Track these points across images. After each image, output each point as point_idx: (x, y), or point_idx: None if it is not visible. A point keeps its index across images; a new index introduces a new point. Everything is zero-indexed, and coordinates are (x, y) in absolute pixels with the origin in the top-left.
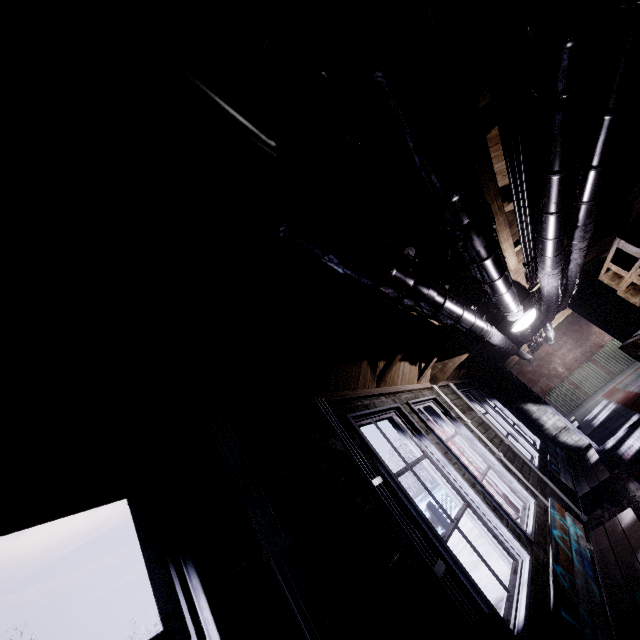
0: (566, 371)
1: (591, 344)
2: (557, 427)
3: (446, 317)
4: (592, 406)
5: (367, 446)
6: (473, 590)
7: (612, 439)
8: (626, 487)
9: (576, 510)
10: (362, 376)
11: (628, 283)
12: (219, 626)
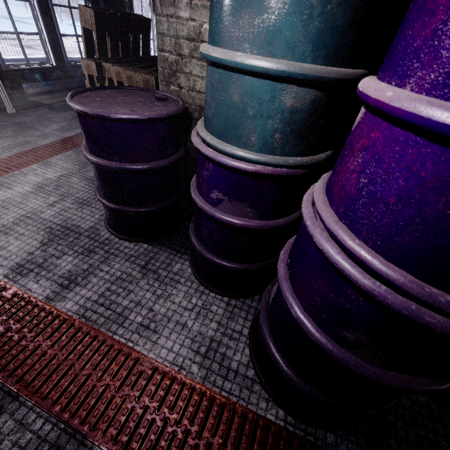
0: None
1: None
2: None
3: None
4: None
5: (132, 4)
6: None
7: None
8: None
9: None
10: None
11: None
12: None
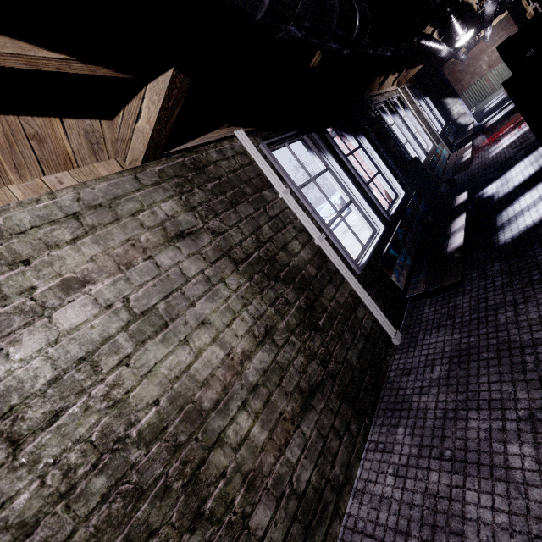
0: (488, 68)
1: None
2: (459, 113)
3: (428, 53)
4: (492, 99)
5: (380, 116)
6: (409, 157)
7: (488, 118)
8: (478, 139)
9: (449, 153)
10: (375, 85)
11: (529, 12)
12: (370, 144)
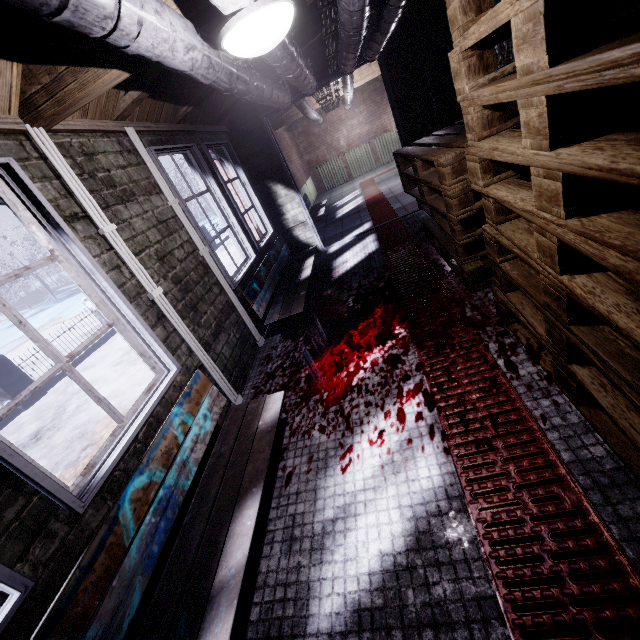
0: (346, 146)
1: (380, 125)
2: (297, 220)
3: None
4: (348, 192)
5: None
6: None
7: (338, 243)
8: (314, 318)
9: (256, 337)
10: None
11: (494, 26)
12: None
